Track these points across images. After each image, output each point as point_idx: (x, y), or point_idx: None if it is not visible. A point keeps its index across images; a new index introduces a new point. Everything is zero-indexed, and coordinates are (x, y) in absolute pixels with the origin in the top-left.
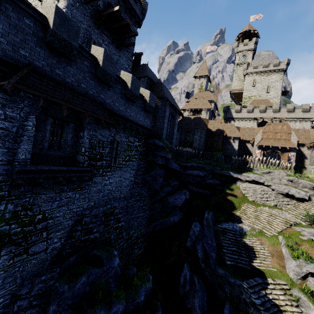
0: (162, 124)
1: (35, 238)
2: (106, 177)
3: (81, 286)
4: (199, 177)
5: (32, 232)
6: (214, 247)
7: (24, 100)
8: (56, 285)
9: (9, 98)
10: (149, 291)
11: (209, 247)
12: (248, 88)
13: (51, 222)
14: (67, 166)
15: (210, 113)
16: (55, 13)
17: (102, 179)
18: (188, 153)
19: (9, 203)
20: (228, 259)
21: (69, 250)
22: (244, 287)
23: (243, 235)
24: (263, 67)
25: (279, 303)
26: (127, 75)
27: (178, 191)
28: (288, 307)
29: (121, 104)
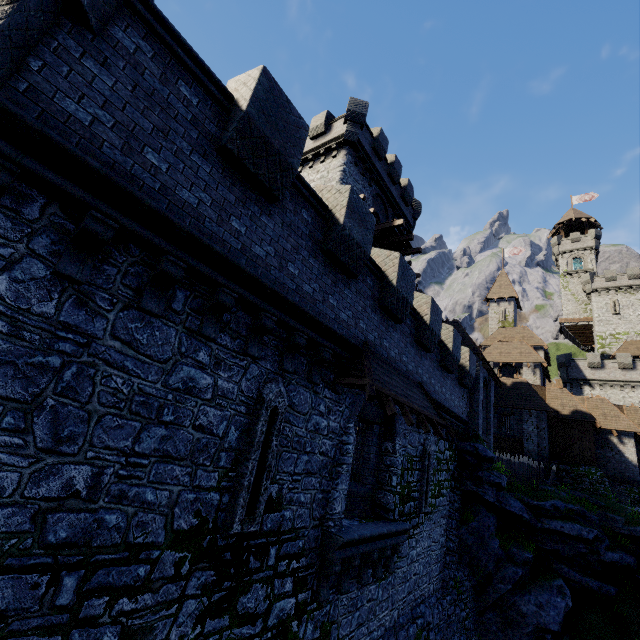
0: (475, 405)
1: None
2: (412, 540)
3: None
4: (582, 543)
5: None
6: None
7: (345, 396)
8: None
9: (334, 397)
10: None
11: None
12: (604, 318)
13: None
14: (366, 516)
15: (541, 371)
16: (399, 264)
17: (408, 545)
18: (525, 470)
19: (309, 620)
20: None
21: None
22: None
23: None
24: (628, 278)
25: None
26: (443, 327)
27: (541, 580)
28: None
29: (436, 379)
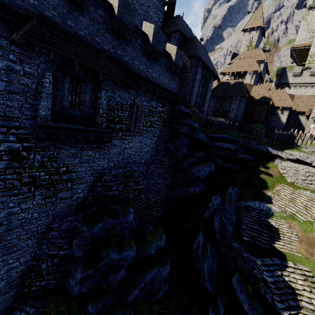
0: (192, 88)
1: (61, 186)
2: (125, 141)
3: (98, 230)
4: (229, 151)
5: (58, 181)
6: (232, 221)
7: (39, 56)
8: (78, 226)
9: (25, 53)
10: (161, 248)
11: (227, 221)
12: None
13: (74, 176)
14: (87, 126)
15: (257, 76)
16: None
17: (121, 142)
18: (220, 124)
19: (37, 154)
20: (246, 235)
21: (91, 201)
22: (257, 264)
23: (269, 215)
24: None
25: (296, 286)
26: (149, 26)
27: (203, 162)
28: (305, 293)
29: (141, 62)
